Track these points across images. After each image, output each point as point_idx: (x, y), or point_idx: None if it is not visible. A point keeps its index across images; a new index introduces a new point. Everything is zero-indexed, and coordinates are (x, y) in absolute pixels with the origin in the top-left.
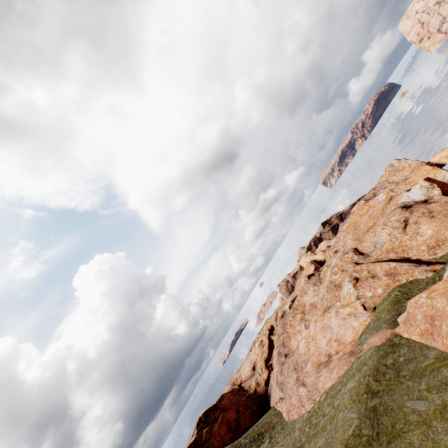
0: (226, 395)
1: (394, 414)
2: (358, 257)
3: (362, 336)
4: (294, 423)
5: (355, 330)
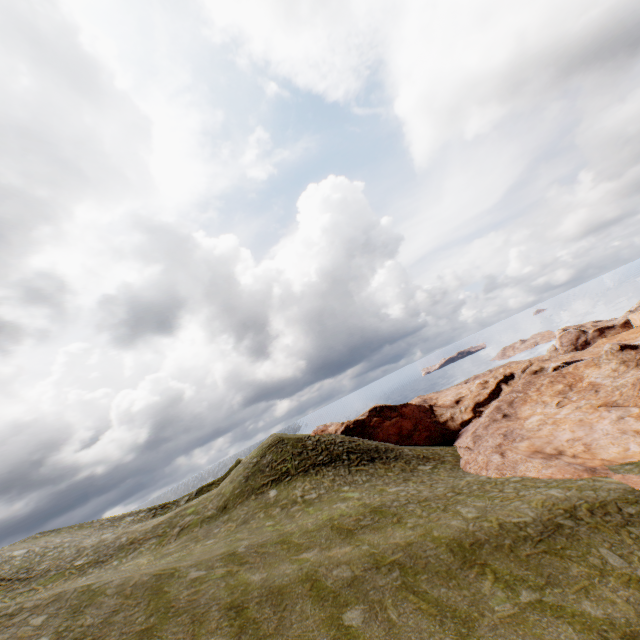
0: (411, 406)
1: (576, 543)
2: None
3: (627, 465)
4: (466, 474)
5: (625, 453)
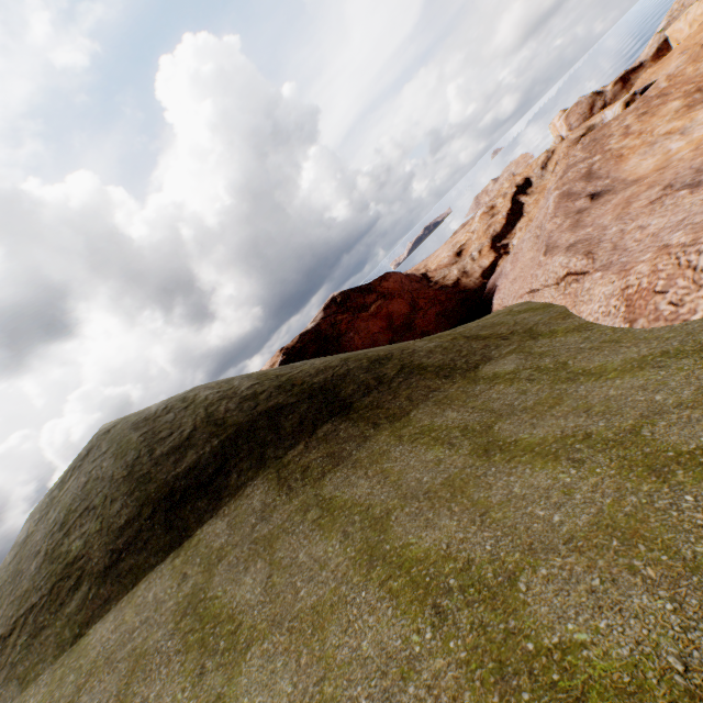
0: (394, 276)
1: None
2: None
3: None
4: (702, 327)
5: None
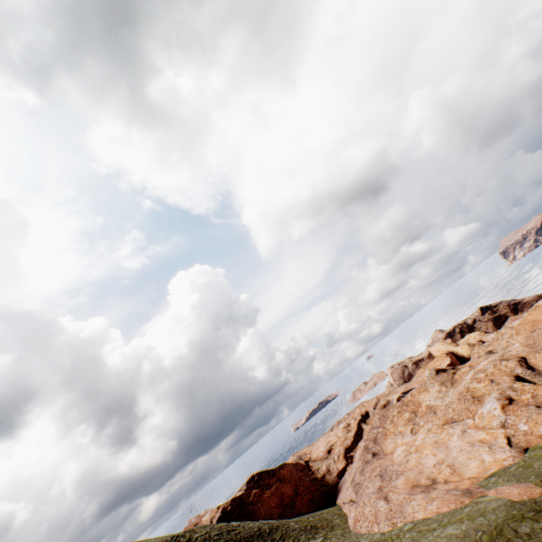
0: (288, 465)
1: None
2: (522, 371)
3: (491, 477)
4: (359, 536)
5: (483, 465)
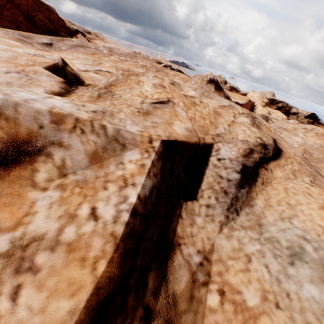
0: None
1: None
2: (227, 162)
3: None
4: None
5: None
